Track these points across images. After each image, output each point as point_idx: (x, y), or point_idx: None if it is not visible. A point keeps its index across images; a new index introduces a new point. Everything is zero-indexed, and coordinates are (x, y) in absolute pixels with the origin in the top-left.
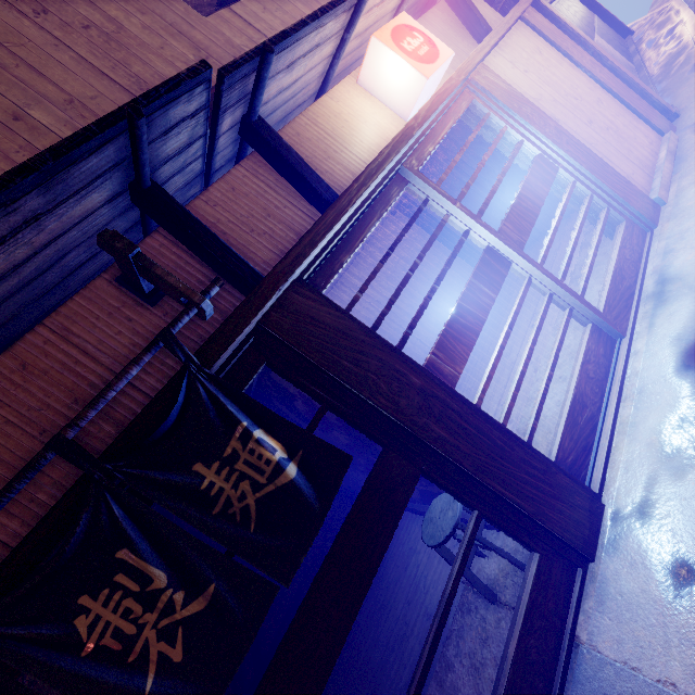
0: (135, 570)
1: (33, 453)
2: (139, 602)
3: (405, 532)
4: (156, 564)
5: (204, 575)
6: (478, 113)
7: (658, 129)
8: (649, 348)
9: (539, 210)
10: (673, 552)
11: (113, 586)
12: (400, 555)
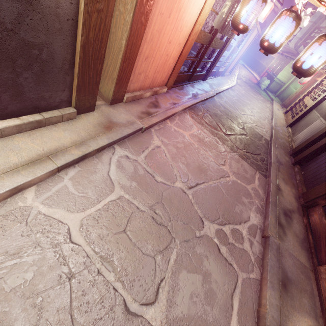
0: None
1: None
2: None
3: None
4: None
5: None
6: (248, 31)
7: (230, 71)
8: (216, 80)
9: (233, 53)
10: (212, 87)
11: None
12: None
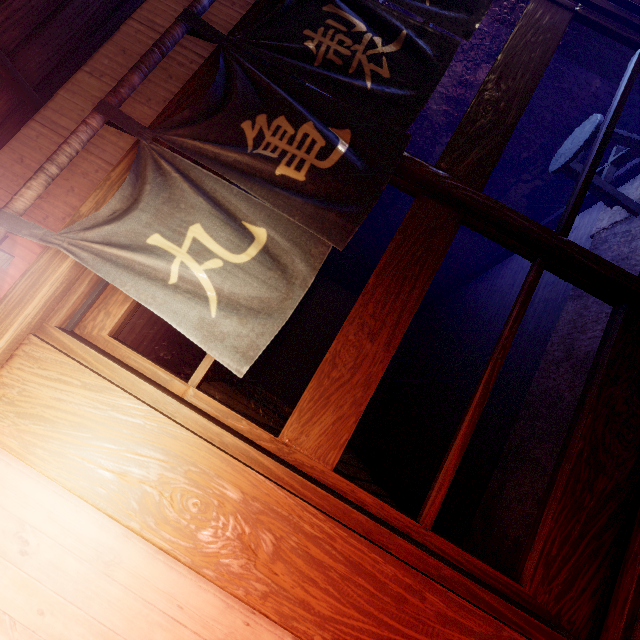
0: (340, 18)
1: (230, 17)
2: (348, 38)
3: (505, 271)
4: (355, 17)
5: (395, 25)
6: None
7: None
8: None
9: None
10: None
11: (326, 27)
12: (503, 285)
